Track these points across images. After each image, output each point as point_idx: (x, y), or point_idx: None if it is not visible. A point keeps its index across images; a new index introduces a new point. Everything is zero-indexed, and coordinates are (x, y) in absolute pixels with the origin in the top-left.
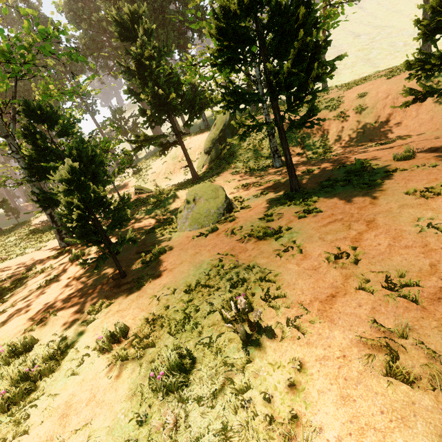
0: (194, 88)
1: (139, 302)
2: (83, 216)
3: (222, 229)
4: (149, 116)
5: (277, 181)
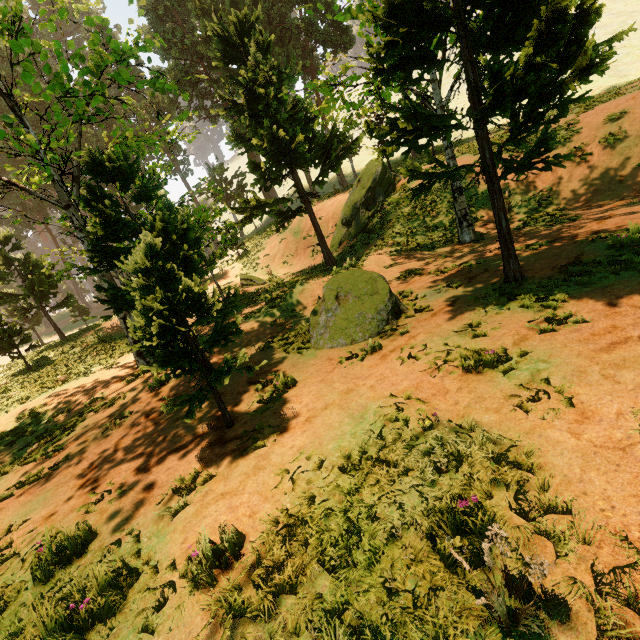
0: (325, 130)
1: (258, 479)
2: (168, 328)
3: (388, 348)
4: (263, 172)
5: (472, 265)
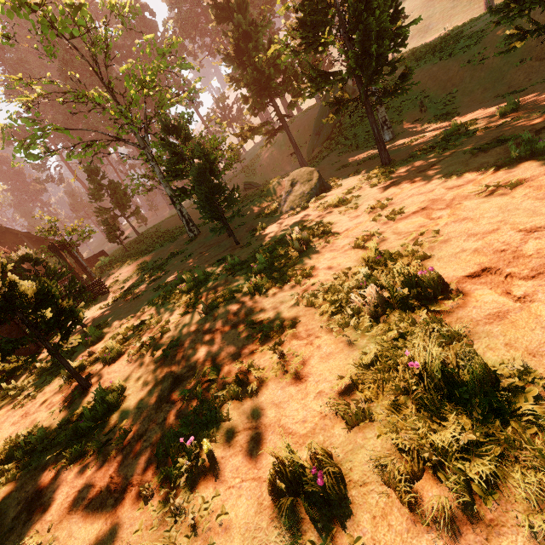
0: None
1: (247, 252)
2: (209, 199)
3: (311, 206)
4: (252, 103)
5: (377, 157)
